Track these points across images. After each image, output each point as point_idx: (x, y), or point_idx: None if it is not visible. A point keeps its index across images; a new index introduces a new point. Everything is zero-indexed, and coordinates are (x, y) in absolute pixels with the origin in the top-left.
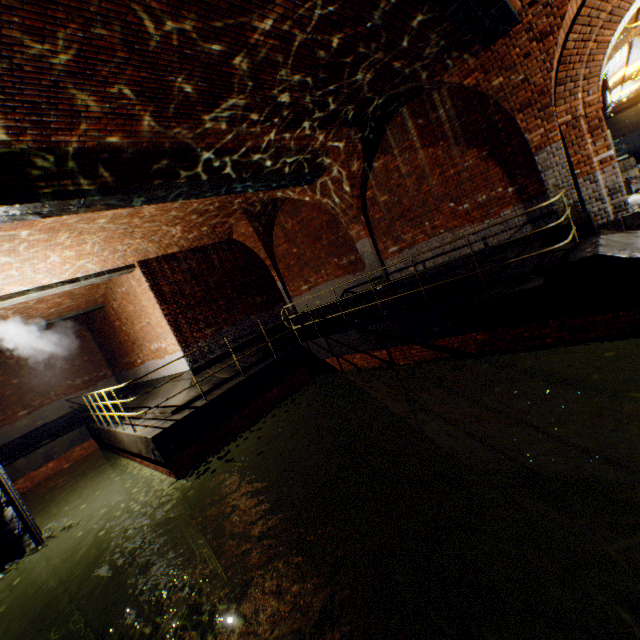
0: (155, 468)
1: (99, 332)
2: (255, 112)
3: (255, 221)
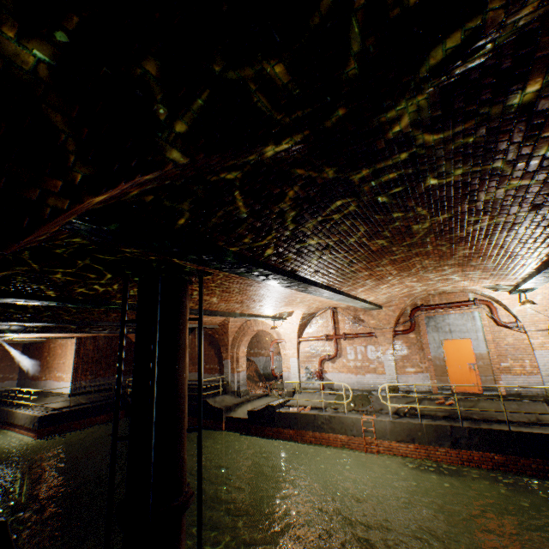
0: (27, 434)
1: (30, 351)
2: None
3: None
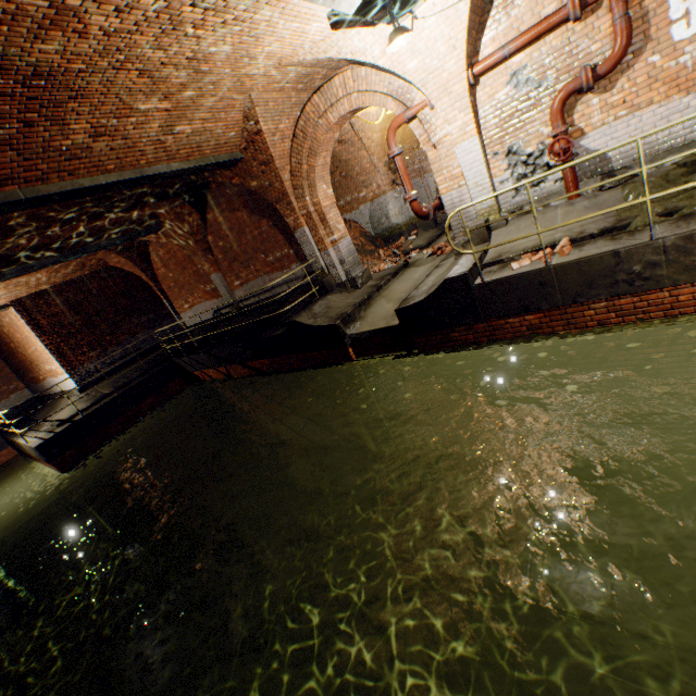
0: (51, 467)
1: (0, 349)
2: (56, 224)
3: (126, 253)
